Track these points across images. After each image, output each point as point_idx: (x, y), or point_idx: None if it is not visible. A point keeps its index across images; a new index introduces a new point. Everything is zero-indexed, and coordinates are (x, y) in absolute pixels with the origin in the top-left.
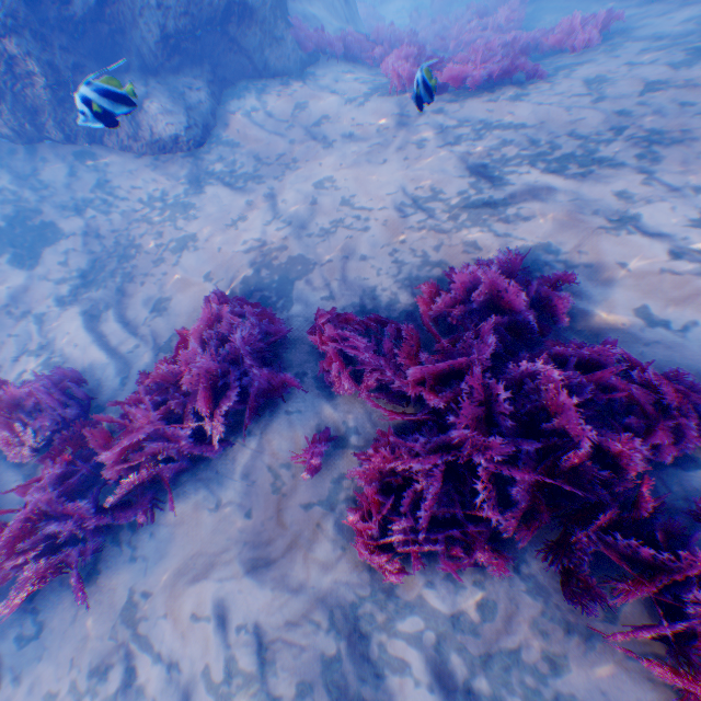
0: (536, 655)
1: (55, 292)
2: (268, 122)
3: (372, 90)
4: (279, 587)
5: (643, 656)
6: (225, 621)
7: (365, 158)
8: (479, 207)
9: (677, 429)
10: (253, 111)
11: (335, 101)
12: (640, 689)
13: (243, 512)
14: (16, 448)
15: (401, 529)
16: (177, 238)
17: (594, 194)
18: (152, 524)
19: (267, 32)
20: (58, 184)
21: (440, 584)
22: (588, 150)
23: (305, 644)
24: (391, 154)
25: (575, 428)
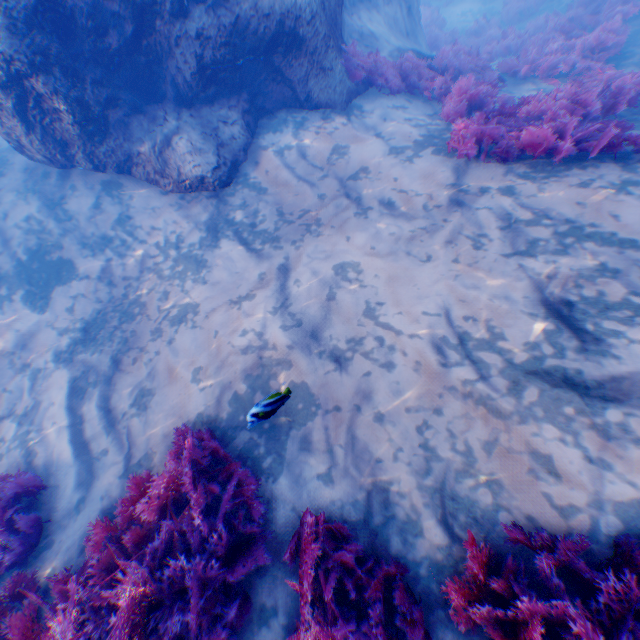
0: None
1: (54, 343)
2: (301, 164)
3: (425, 136)
4: None
5: None
6: None
7: (403, 244)
8: (559, 384)
9: None
10: (287, 148)
11: (379, 148)
12: None
13: None
14: None
15: None
16: (180, 303)
17: None
18: None
19: (314, 61)
20: (82, 215)
21: None
22: None
23: None
24: (438, 248)
25: None
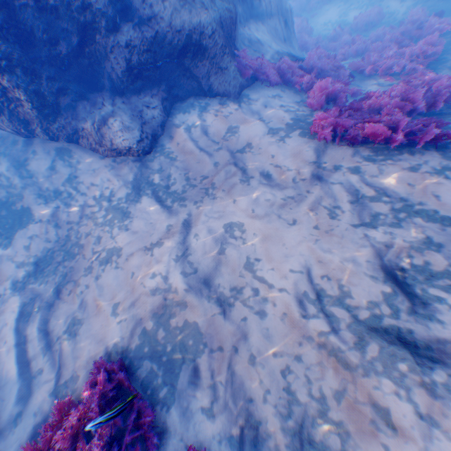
0: None
1: (13, 274)
2: (203, 139)
3: (295, 120)
4: None
5: None
6: None
7: (276, 209)
8: (395, 342)
9: None
10: (193, 126)
11: (261, 129)
12: None
13: None
14: None
15: None
16: (108, 246)
17: None
18: None
19: (214, 63)
20: (39, 173)
21: None
22: None
23: None
24: (302, 214)
25: None
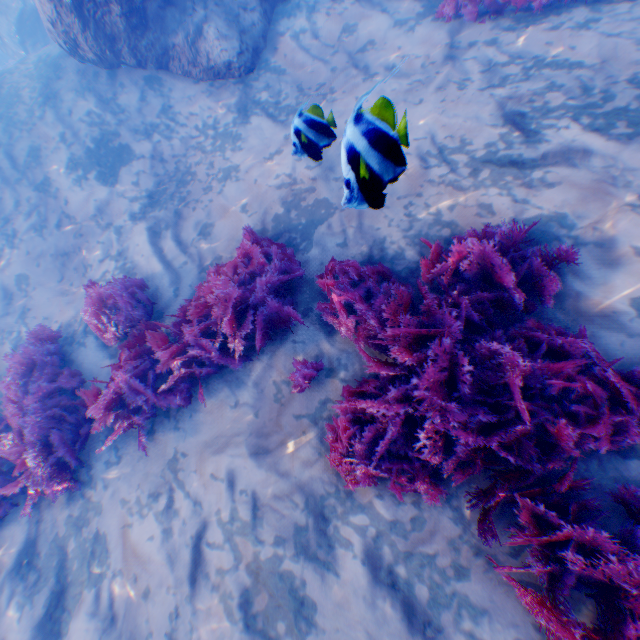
0: (446, 563)
1: (129, 209)
2: (315, 46)
3: (426, 7)
4: (271, 470)
5: (525, 587)
6: (232, 483)
7: (401, 96)
8: (503, 165)
9: (624, 424)
10: (302, 33)
11: (384, 22)
12: (520, 606)
13: (252, 412)
14: (104, 334)
15: (361, 453)
16: (224, 168)
17: (634, 162)
18: (190, 406)
19: None
20: (132, 109)
21: (387, 497)
22: None
23: (283, 512)
24: (428, 94)
25: (522, 407)
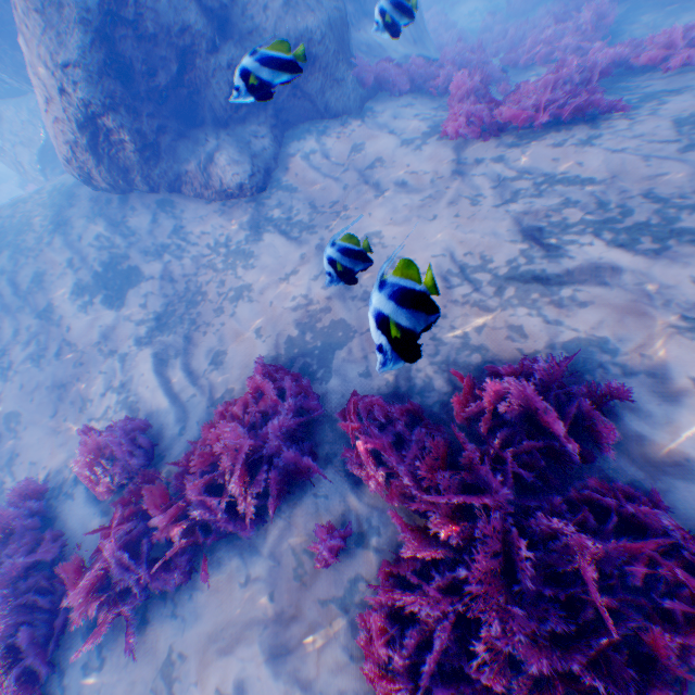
0: None
1: (135, 333)
2: (325, 165)
3: (431, 126)
4: (292, 683)
5: None
6: None
7: (414, 211)
8: (529, 282)
9: None
10: (312, 153)
11: (391, 142)
12: None
13: (268, 593)
14: (96, 486)
15: (405, 668)
16: (236, 286)
17: (668, 279)
18: (192, 584)
19: (328, 75)
20: (143, 231)
21: None
22: (668, 219)
23: None
24: (441, 209)
25: (602, 609)
